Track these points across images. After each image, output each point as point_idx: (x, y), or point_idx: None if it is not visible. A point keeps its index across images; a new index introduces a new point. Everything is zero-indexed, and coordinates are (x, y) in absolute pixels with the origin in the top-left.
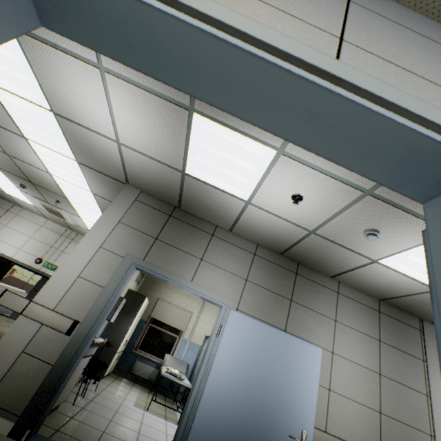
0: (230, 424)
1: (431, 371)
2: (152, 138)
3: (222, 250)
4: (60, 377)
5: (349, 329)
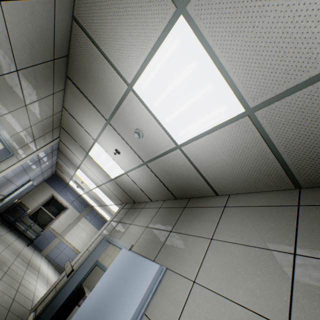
0: None
1: None
2: (100, 173)
3: (143, 214)
4: (53, 298)
5: (229, 245)
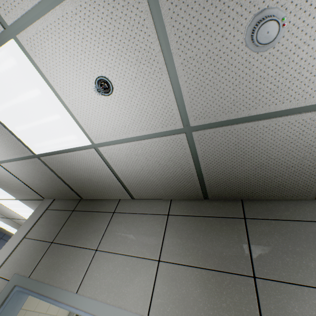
0: None
1: None
2: None
3: (123, 227)
4: None
5: None
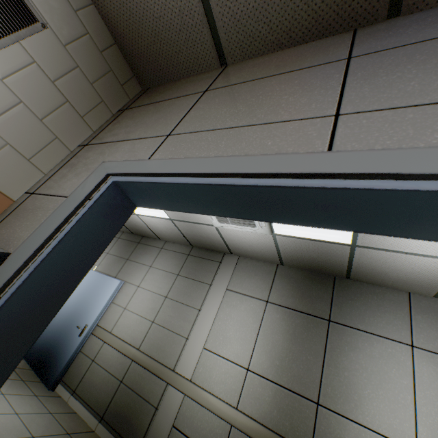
0: (60, 323)
1: (212, 292)
2: None
3: None
4: None
5: (158, 270)
